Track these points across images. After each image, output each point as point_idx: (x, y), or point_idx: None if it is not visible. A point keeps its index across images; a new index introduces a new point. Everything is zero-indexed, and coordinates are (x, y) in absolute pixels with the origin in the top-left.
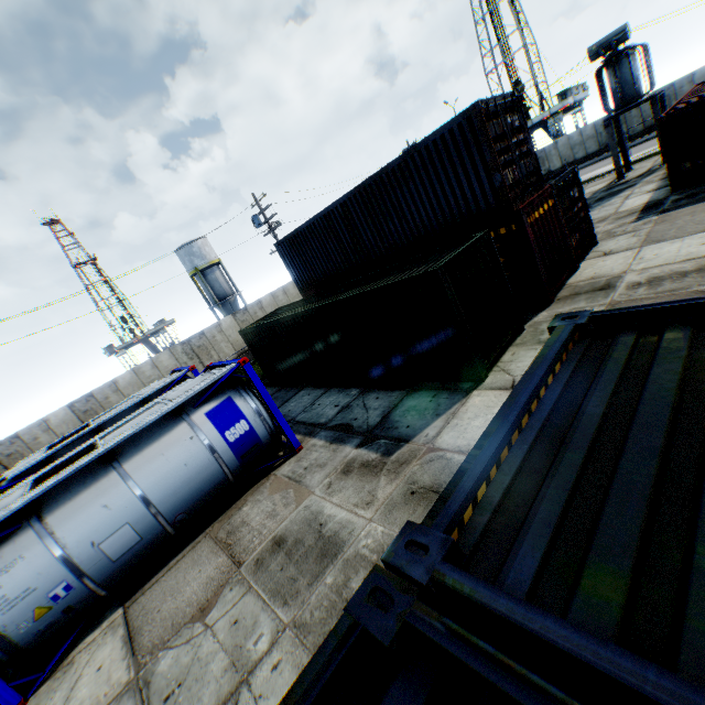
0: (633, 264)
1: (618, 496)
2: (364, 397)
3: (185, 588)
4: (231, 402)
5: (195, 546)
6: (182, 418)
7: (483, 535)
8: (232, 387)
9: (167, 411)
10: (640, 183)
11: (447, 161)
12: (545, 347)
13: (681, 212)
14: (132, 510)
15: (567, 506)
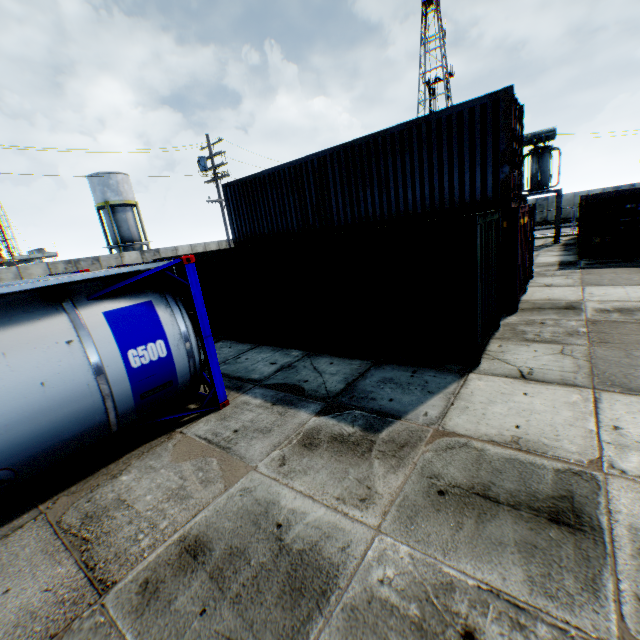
0: (587, 296)
1: None
2: (311, 359)
3: None
4: (151, 310)
5: (10, 535)
6: (62, 306)
7: None
8: (159, 290)
9: (41, 285)
10: (542, 250)
11: (456, 140)
12: None
13: (602, 270)
14: None
15: None
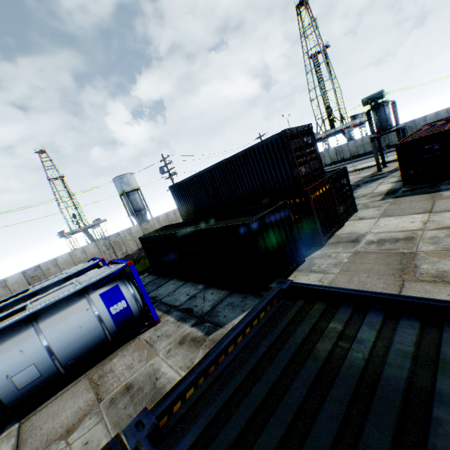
0: (373, 228)
1: (242, 408)
2: (205, 291)
3: (62, 413)
4: (118, 288)
5: (77, 383)
6: (84, 295)
7: (178, 421)
8: (121, 278)
9: (75, 291)
10: (389, 176)
11: (269, 157)
12: (261, 301)
13: (405, 199)
14: (39, 355)
15: (221, 409)
